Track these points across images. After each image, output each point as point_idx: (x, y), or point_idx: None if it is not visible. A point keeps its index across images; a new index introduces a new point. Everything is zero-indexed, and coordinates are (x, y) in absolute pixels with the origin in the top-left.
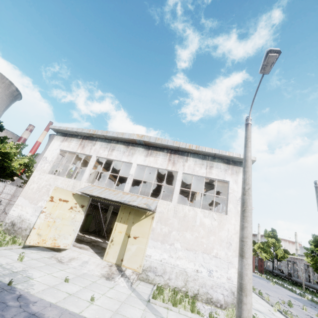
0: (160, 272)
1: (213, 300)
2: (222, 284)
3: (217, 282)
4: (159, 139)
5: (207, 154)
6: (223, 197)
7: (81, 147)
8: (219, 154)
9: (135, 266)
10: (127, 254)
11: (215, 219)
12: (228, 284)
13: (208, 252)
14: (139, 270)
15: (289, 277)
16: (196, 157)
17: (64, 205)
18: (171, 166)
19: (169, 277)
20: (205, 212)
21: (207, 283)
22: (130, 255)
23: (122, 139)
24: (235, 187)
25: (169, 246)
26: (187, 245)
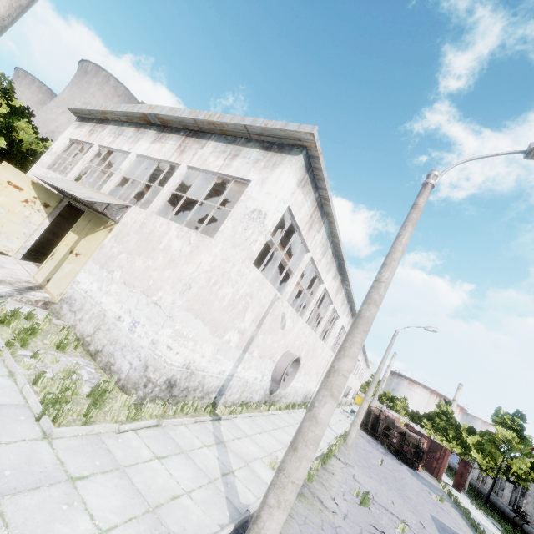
0: (77, 306)
1: (113, 369)
2: (140, 348)
3: (134, 343)
4: (173, 109)
5: (239, 134)
6: (228, 210)
7: (89, 134)
8: (252, 128)
9: (56, 291)
10: (58, 274)
11: (191, 244)
12: (147, 352)
13: (150, 293)
14: (57, 298)
15: (521, 521)
16: (221, 140)
17: (15, 194)
18: (176, 156)
19: (82, 317)
20: (182, 231)
21: (120, 341)
22: (60, 276)
23: (135, 117)
24: (255, 191)
25: (107, 274)
26: (128, 277)
